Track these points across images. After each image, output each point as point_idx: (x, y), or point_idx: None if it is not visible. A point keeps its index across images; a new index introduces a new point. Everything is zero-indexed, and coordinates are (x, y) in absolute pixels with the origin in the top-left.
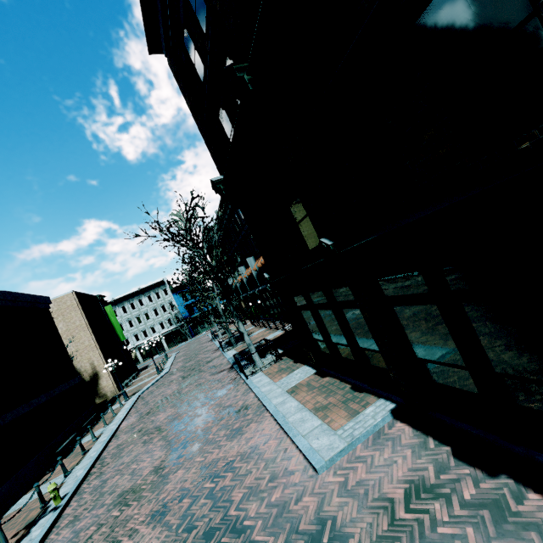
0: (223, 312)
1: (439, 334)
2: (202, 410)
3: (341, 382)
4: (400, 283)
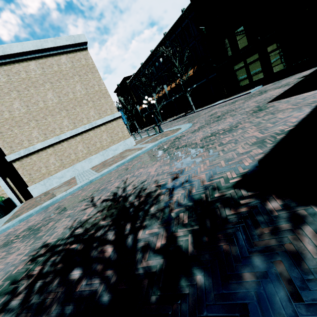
0: (158, 107)
1: (280, 56)
2: (183, 119)
3: (239, 94)
4: (274, 46)
